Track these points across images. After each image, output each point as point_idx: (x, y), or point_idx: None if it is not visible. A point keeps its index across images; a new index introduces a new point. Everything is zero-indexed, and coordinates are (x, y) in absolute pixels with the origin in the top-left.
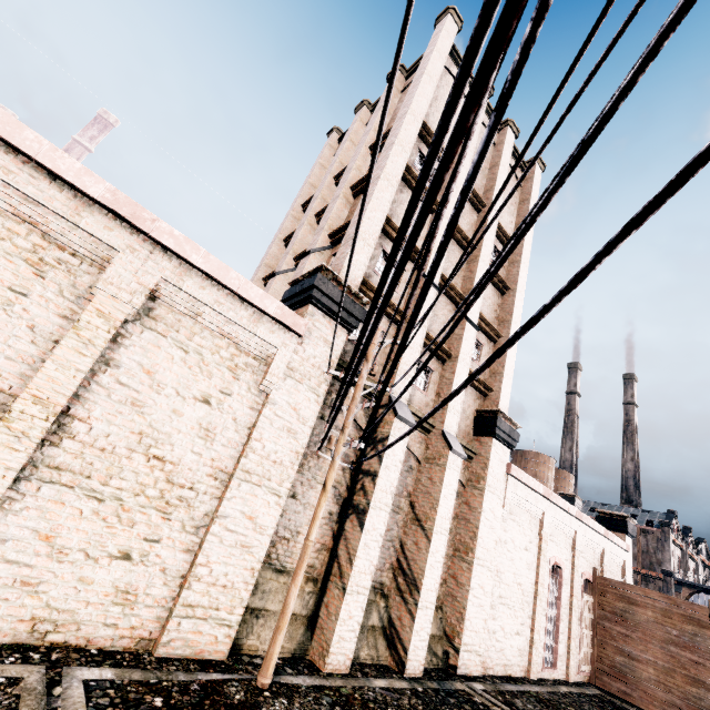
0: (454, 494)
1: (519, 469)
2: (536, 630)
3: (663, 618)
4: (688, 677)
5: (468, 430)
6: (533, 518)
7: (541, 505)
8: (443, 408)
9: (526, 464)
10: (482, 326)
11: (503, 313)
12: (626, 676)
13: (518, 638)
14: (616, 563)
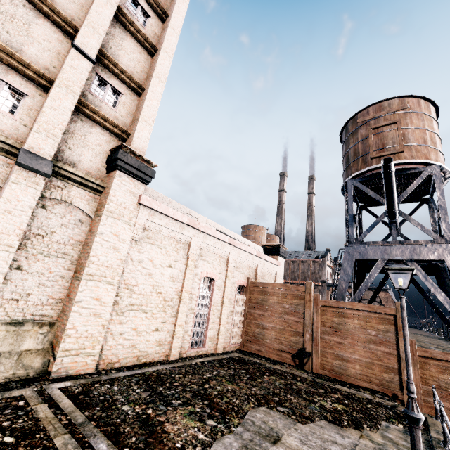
0: (28, 211)
1: (154, 201)
2: (179, 325)
3: (282, 299)
4: (291, 331)
5: (99, 168)
6: (179, 243)
7: (188, 233)
8: (31, 130)
9: (249, 233)
10: (116, 73)
11: (150, 70)
12: (259, 340)
13: (157, 333)
14: (269, 273)
